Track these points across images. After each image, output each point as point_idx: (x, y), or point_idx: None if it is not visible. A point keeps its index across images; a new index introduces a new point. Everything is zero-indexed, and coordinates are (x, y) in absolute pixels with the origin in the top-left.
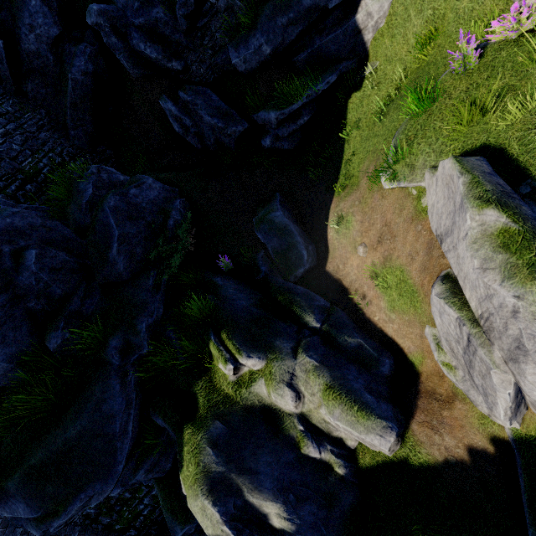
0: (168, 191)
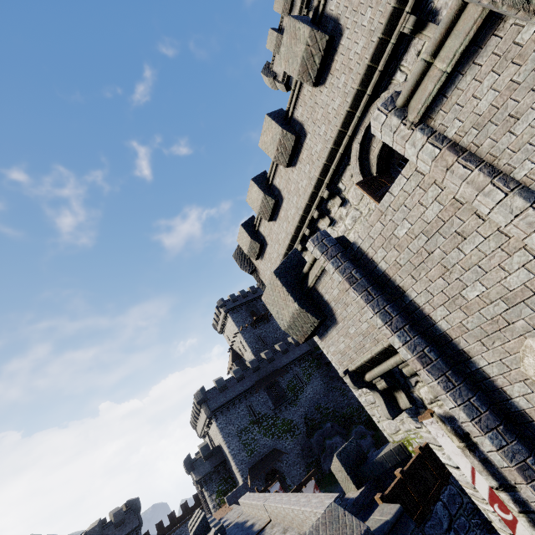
0: (373, 443)
